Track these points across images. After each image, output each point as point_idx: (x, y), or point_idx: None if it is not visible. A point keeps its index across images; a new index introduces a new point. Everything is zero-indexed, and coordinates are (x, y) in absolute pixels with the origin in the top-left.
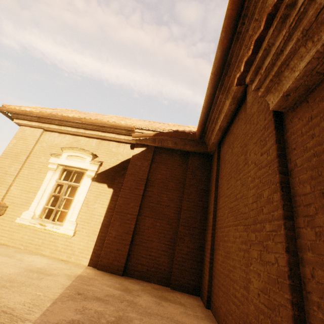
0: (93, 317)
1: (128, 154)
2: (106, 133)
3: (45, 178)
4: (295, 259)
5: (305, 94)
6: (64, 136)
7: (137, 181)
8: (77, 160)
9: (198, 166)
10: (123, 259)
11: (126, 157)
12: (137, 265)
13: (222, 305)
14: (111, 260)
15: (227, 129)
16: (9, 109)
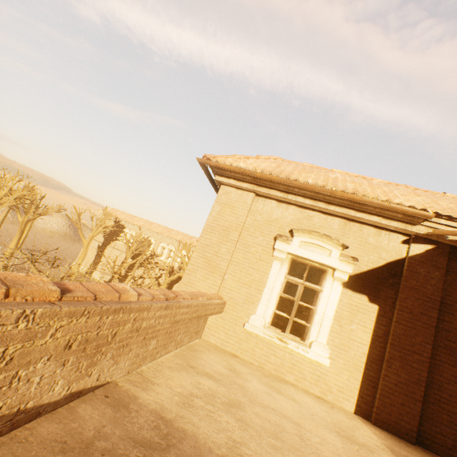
0: None
1: (397, 250)
2: (363, 214)
3: (270, 271)
4: None
5: None
6: (285, 208)
7: (424, 302)
8: (314, 250)
9: None
10: (414, 422)
11: (394, 255)
12: (435, 433)
13: None
14: (393, 417)
15: None
16: (219, 164)
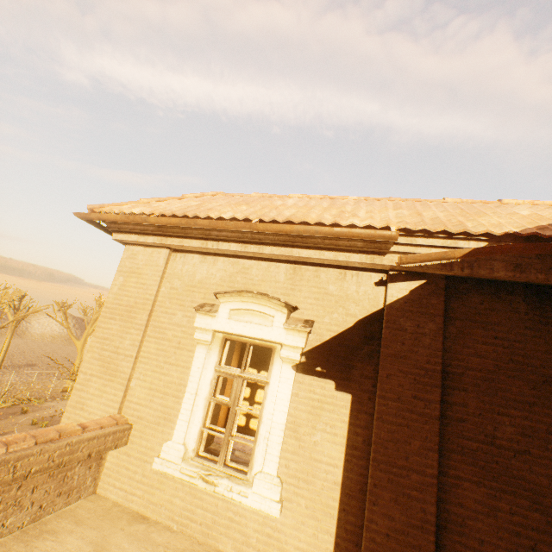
0: None
1: (371, 298)
2: (312, 251)
3: (192, 364)
4: None
5: None
6: (212, 262)
7: (417, 377)
8: (252, 320)
9: None
10: None
11: (367, 307)
12: None
13: None
14: None
15: None
16: (102, 215)
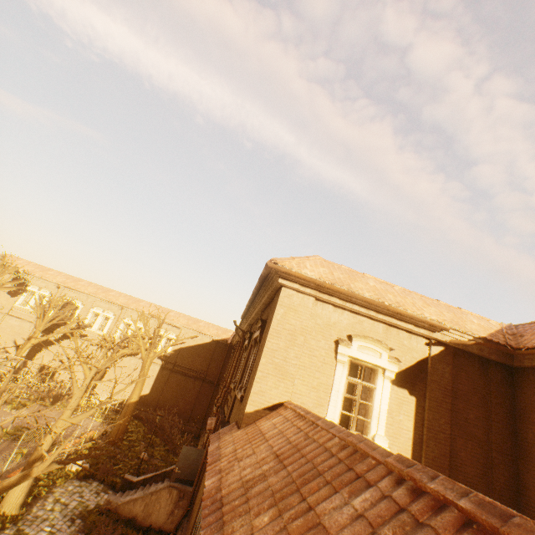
0: None
1: (422, 351)
2: (402, 322)
3: (335, 374)
4: None
5: None
6: (341, 312)
7: (443, 391)
8: (368, 353)
9: (500, 379)
10: None
11: (421, 355)
12: None
13: None
14: None
15: None
16: (291, 271)
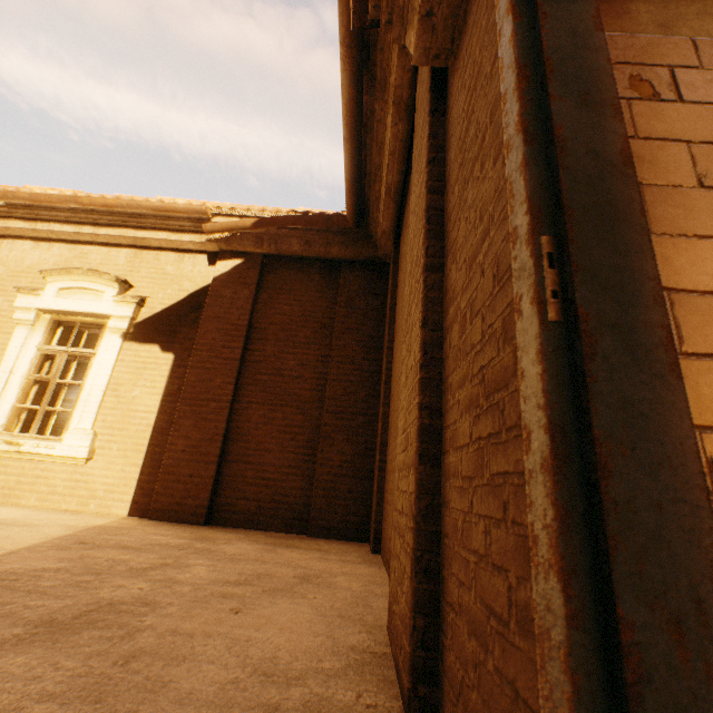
0: (98, 565)
1: (204, 276)
2: (147, 232)
3: (9, 345)
4: (437, 336)
5: (462, 7)
6: (47, 248)
7: (228, 331)
8: (83, 298)
9: (359, 289)
10: (206, 493)
11: (200, 283)
12: (238, 500)
13: (389, 527)
14: (178, 498)
15: (404, 192)
16: None
